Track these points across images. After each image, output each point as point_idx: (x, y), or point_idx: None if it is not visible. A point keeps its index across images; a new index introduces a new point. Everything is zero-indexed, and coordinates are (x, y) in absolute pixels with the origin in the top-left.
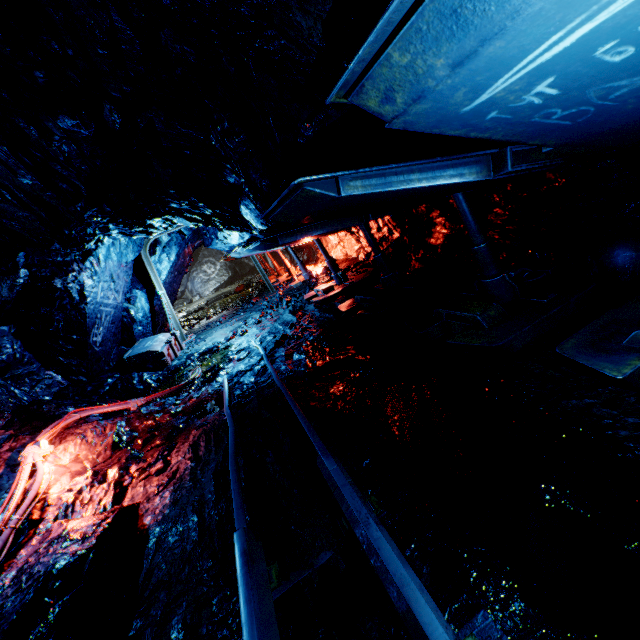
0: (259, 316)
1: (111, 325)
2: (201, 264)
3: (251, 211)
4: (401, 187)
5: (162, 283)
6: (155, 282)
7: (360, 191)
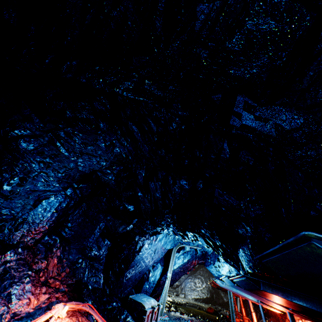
0: None
1: (138, 273)
2: (195, 276)
3: (245, 255)
4: None
5: (172, 269)
6: (170, 266)
7: None
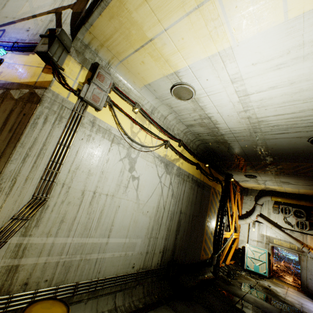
0: None
1: None
2: None
3: None
4: None
5: None
6: None
7: None
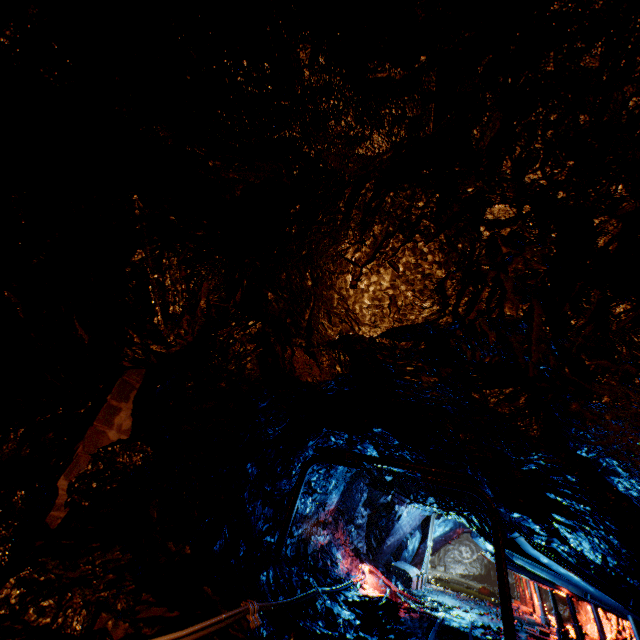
0: (483, 611)
1: (396, 540)
2: (460, 542)
3: None
4: (536, 572)
5: (432, 538)
6: (429, 534)
7: (520, 563)
